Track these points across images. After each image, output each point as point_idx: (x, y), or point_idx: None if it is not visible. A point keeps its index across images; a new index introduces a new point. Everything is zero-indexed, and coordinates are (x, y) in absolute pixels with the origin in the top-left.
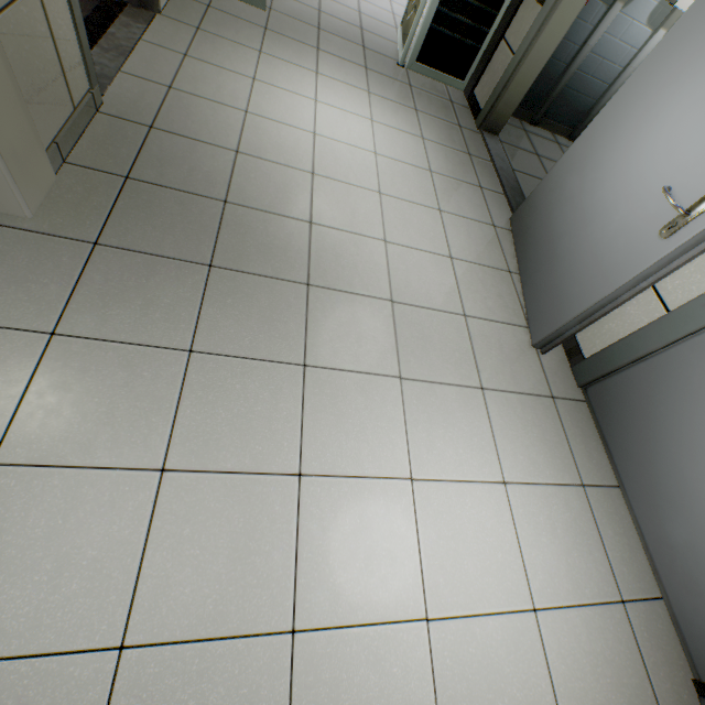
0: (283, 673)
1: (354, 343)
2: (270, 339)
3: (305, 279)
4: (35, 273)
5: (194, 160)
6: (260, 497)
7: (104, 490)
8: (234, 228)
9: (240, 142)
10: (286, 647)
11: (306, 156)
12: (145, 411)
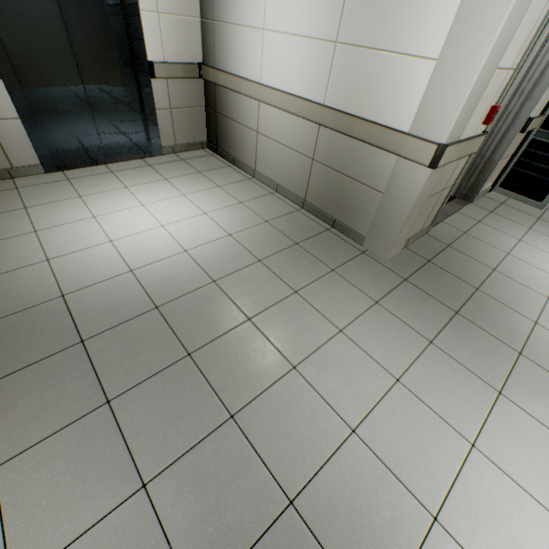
0: (420, 531)
1: (547, 406)
2: (479, 364)
3: (518, 349)
4: (379, 279)
5: (465, 265)
6: (442, 433)
7: (371, 368)
8: (477, 302)
9: (497, 266)
10: (427, 521)
11: (545, 287)
12: (399, 351)
